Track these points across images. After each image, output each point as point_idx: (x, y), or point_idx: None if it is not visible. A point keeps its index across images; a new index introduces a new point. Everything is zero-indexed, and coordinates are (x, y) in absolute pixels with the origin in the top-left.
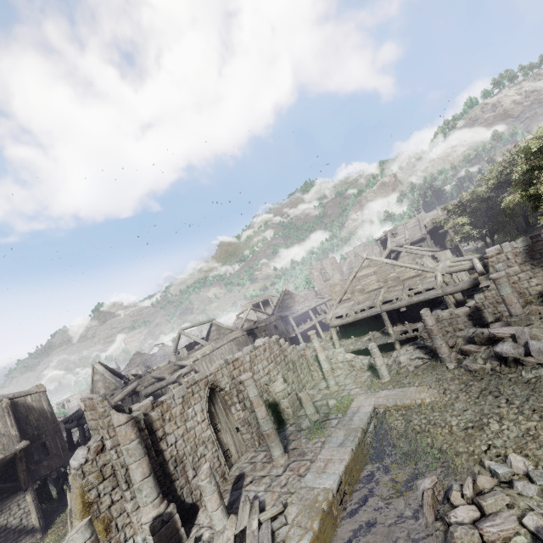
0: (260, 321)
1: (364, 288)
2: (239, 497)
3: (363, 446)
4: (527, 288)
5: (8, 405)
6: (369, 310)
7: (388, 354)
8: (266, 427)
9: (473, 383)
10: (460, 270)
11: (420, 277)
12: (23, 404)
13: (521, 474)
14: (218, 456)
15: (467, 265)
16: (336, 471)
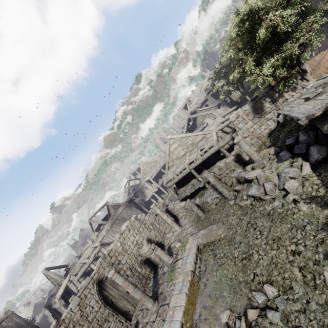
0: (136, 188)
1: (178, 156)
2: None
3: (194, 283)
4: (260, 133)
5: None
6: (184, 172)
7: (204, 192)
8: (137, 295)
9: (243, 218)
10: (225, 126)
11: (205, 138)
12: None
13: (272, 299)
14: (119, 320)
15: (228, 122)
16: (178, 319)
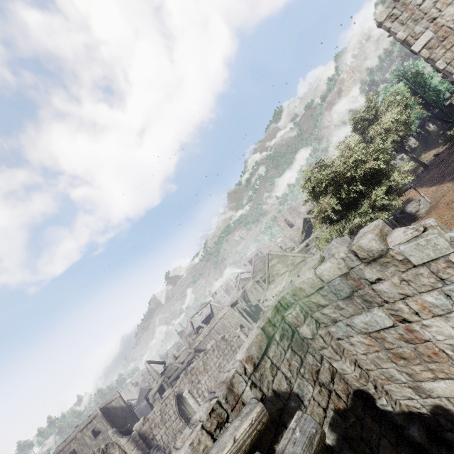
0: (245, 287)
1: (278, 273)
2: None
3: None
4: None
5: (102, 414)
6: None
7: None
8: None
9: None
10: None
11: (305, 261)
12: (111, 407)
13: None
14: None
15: None
16: None
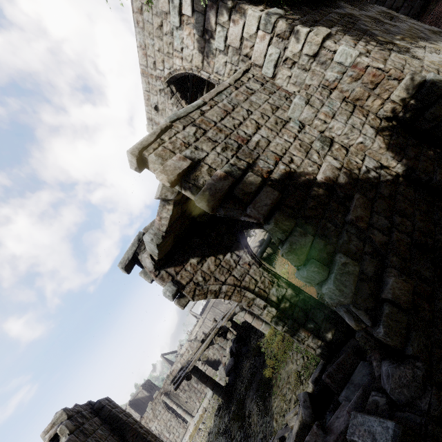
0: None
1: None
2: (182, 441)
3: (204, 417)
4: None
5: (130, 407)
6: None
7: None
8: (179, 412)
9: None
10: None
11: None
12: (138, 398)
13: None
14: (178, 421)
15: None
16: (186, 439)
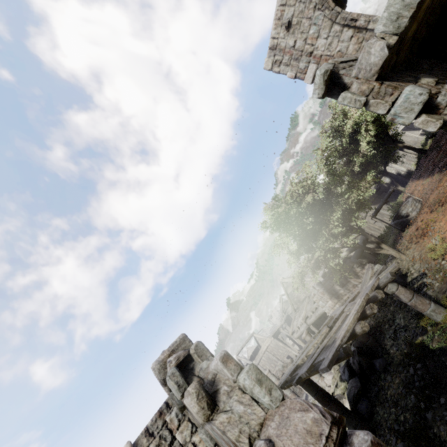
0: (287, 311)
1: (298, 299)
2: None
3: None
4: None
5: None
6: (302, 326)
7: None
8: None
9: None
10: None
11: None
12: None
13: None
14: None
15: None
16: None
